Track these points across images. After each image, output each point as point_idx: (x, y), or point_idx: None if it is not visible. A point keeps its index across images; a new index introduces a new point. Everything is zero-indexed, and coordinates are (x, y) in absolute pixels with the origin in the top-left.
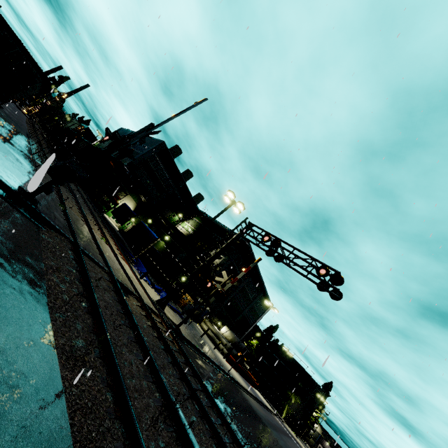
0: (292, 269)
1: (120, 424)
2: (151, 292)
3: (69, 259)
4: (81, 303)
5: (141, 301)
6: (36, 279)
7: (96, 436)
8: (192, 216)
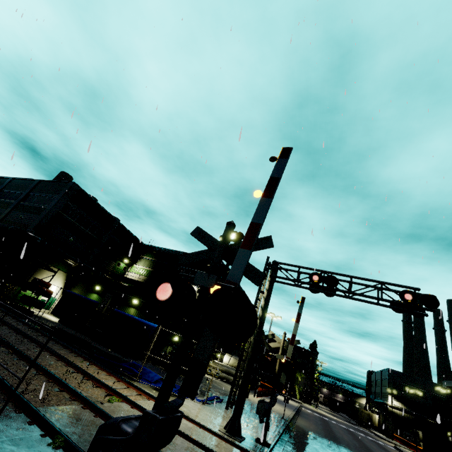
0: (358, 300)
1: None
2: (199, 414)
3: None
4: None
5: None
6: None
7: None
8: (139, 255)
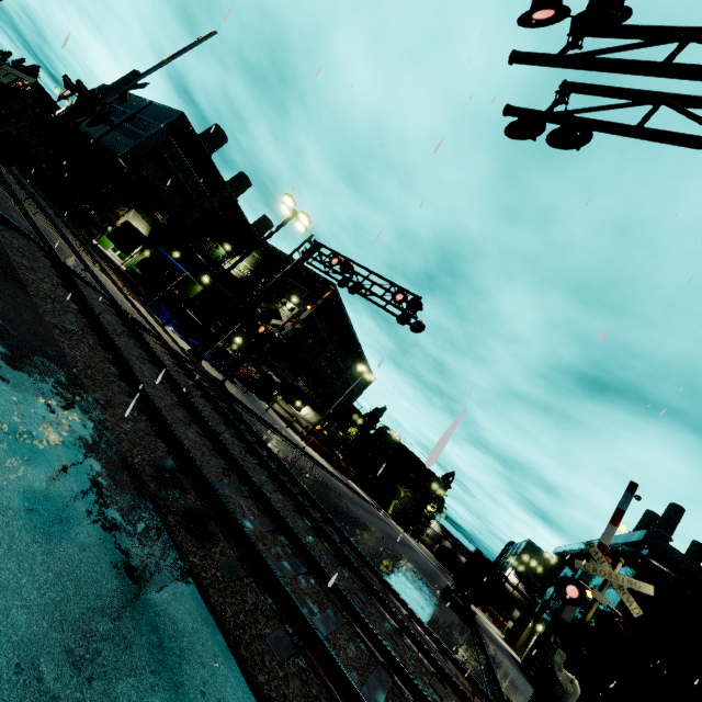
0: (368, 300)
1: (126, 386)
2: (182, 344)
3: (46, 265)
4: (71, 304)
5: (162, 340)
6: (7, 268)
7: (101, 379)
8: (247, 249)
